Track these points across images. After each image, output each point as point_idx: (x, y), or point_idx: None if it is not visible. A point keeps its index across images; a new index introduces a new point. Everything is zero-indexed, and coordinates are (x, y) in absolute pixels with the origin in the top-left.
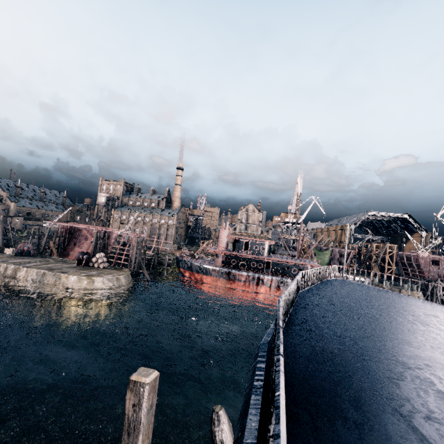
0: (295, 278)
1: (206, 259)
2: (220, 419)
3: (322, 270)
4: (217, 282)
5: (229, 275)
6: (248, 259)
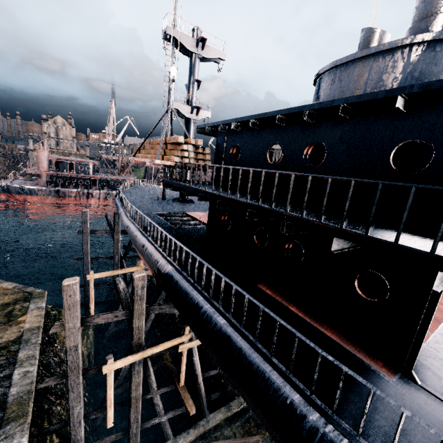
0: (122, 185)
1: (22, 181)
2: (108, 215)
3: (133, 182)
4: (46, 200)
5: (58, 193)
6: (74, 178)
